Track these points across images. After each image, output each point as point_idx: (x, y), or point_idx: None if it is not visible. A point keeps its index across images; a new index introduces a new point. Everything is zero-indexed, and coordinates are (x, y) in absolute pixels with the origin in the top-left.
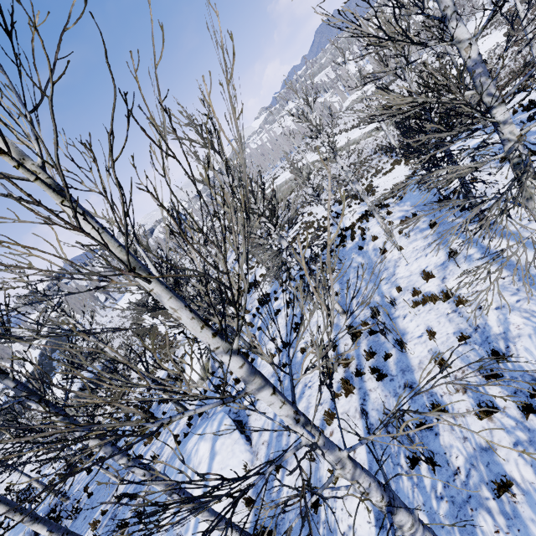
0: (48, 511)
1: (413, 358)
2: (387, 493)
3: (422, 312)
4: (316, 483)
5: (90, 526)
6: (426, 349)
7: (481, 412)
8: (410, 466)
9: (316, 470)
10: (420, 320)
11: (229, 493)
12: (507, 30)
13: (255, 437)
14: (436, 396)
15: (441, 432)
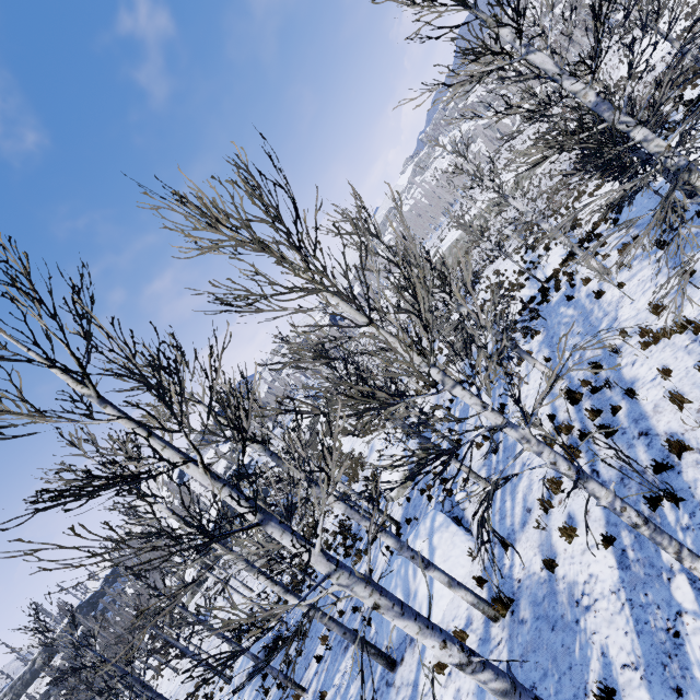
0: (272, 638)
1: (646, 404)
2: (575, 466)
3: (654, 353)
4: (549, 549)
5: (318, 643)
6: (661, 391)
7: None
8: (650, 507)
9: (548, 538)
10: (653, 361)
11: (447, 450)
12: None
13: (475, 527)
14: (676, 436)
15: (684, 469)
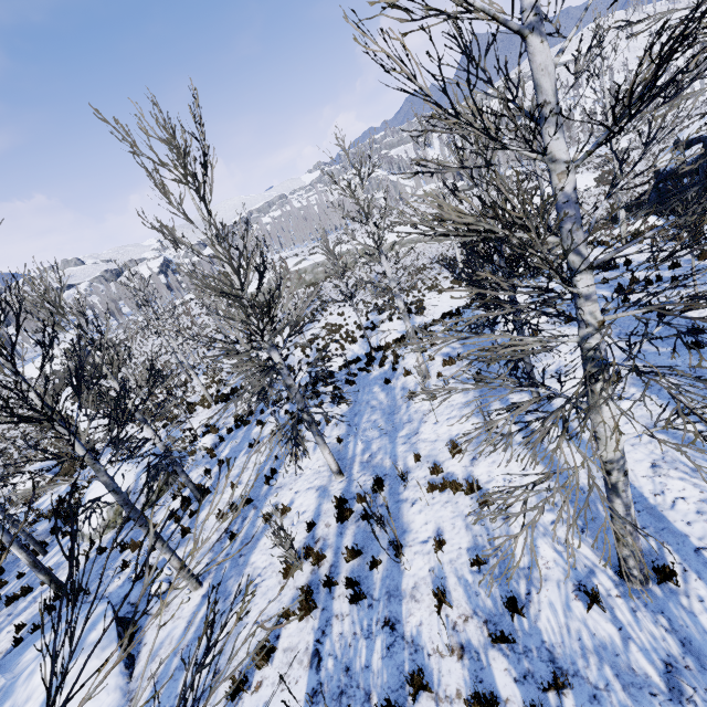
0: None
1: (408, 575)
2: None
3: (437, 503)
4: None
5: None
6: (428, 566)
7: (474, 704)
8: None
9: None
10: (432, 514)
11: None
12: (597, 176)
13: (142, 661)
14: (422, 654)
15: None
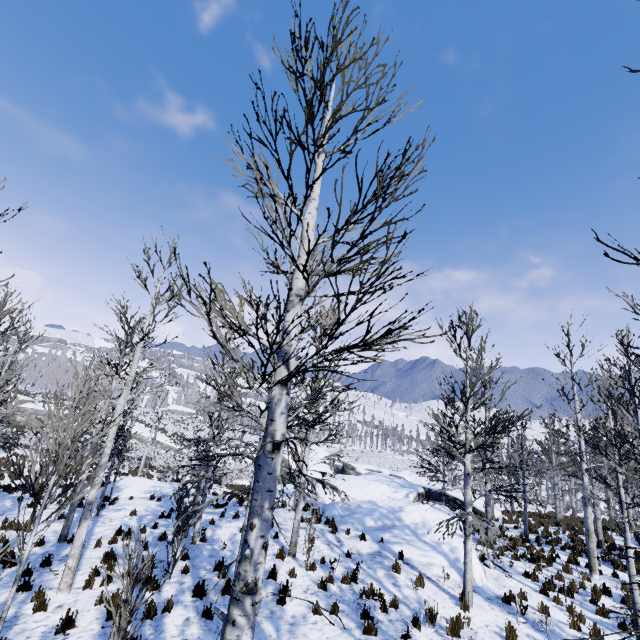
0: None
1: None
2: None
3: (0, 532)
4: None
5: None
6: None
7: None
8: None
9: None
10: None
11: None
12: None
13: None
14: None
15: None
